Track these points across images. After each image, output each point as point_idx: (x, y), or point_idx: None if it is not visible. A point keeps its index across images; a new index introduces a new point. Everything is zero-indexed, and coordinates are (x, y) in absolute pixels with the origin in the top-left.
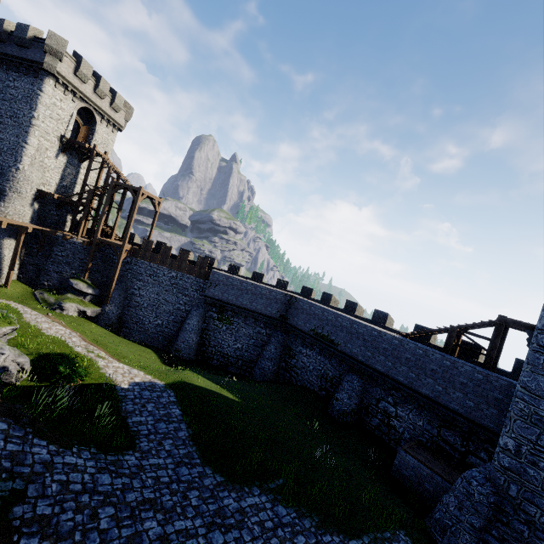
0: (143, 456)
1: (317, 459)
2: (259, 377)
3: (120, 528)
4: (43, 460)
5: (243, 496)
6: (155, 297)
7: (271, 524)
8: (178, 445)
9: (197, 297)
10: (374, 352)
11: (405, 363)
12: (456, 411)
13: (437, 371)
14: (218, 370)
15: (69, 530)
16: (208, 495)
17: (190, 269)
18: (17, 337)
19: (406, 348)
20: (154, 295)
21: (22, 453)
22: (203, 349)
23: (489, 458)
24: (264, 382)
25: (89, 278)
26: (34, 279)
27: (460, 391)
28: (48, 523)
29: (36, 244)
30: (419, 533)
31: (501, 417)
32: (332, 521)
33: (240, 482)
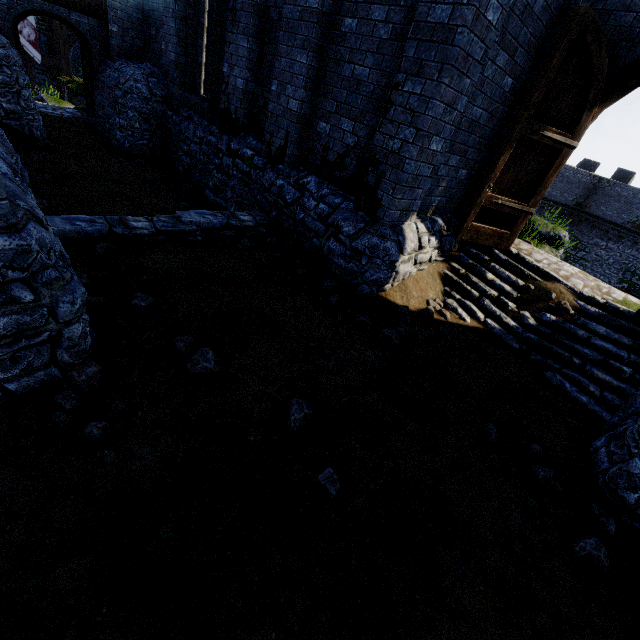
0: None
1: None
2: None
3: None
4: None
5: None
6: None
7: None
8: None
9: None
10: None
11: None
12: None
13: None
14: None
15: None
16: None
17: None
18: None
19: None
20: None
21: None
22: None
23: None
24: None
25: None
26: None
27: None
28: None
29: None
30: None
31: None
32: None
33: None
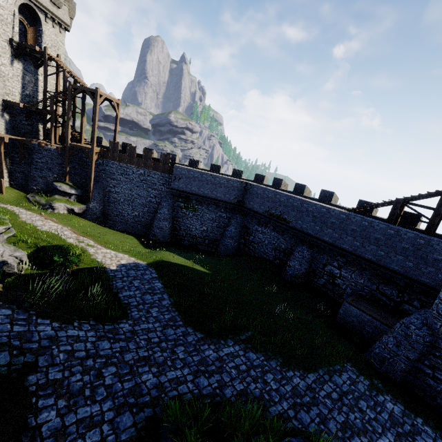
0: (135, 323)
1: (277, 313)
2: (223, 252)
3: (122, 382)
4: (49, 335)
5: (220, 348)
6: (129, 192)
7: (245, 367)
8: (163, 312)
9: (165, 190)
10: (322, 226)
11: (350, 234)
12: (395, 271)
13: (380, 239)
14: (189, 248)
15: (79, 389)
16: (192, 349)
17: (155, 165)
18: (16, 234)
19: (353, 221)
20: (128, 191)
21: (28, 332)
22: (175, 233)
23: (421, 306)
24: (228, 256)
25: (70, 180)
26: (24, 185)
27: (401, 254)
28: (61, 385)
29: (17, 153)
30: (362, 364)
31: (437, 274)
32: (293, 360)
33: (217, 336)
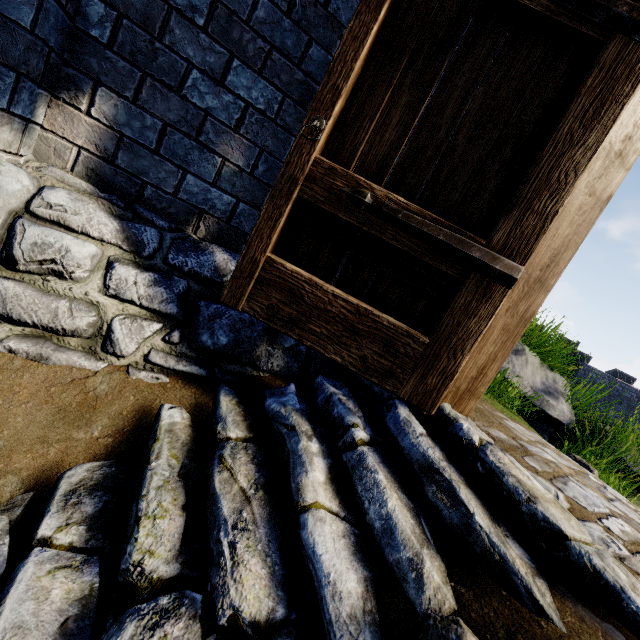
0: None
1: None
2: None
3: None
4: None
5: None
6: None
7: None
8: None
9: None
10: None
11: None
12: None
13: None
14: None
15: None
16: None
17: None
18: None
19: None
20: None
21: None
22: None
23: None
24: None
25: None
26: None
27: None
28: None
29: None
30: None
31: None
32: None
33: None
